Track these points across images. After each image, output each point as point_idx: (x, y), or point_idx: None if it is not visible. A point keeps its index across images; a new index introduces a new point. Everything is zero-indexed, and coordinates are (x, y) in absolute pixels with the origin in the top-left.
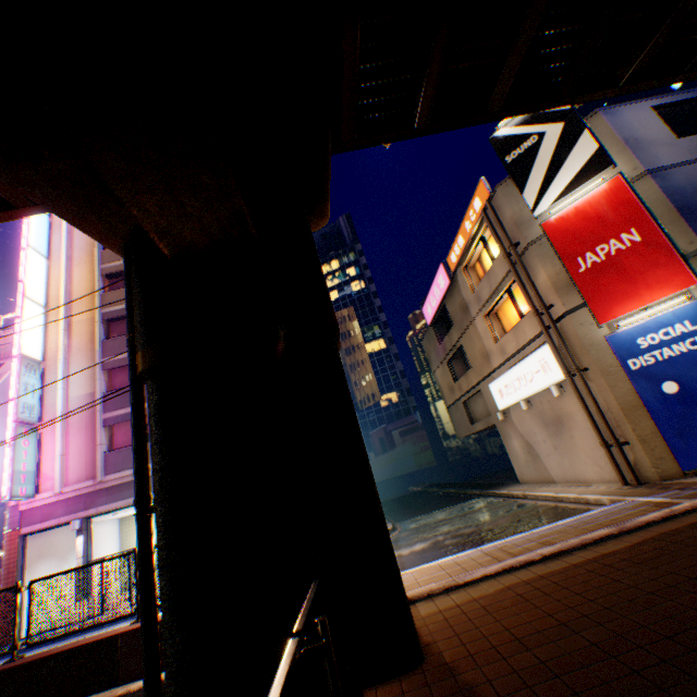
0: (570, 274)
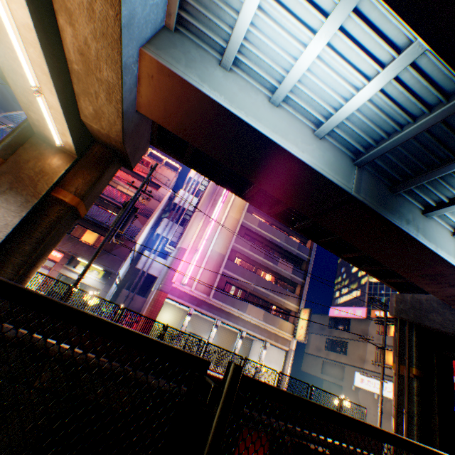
0: None
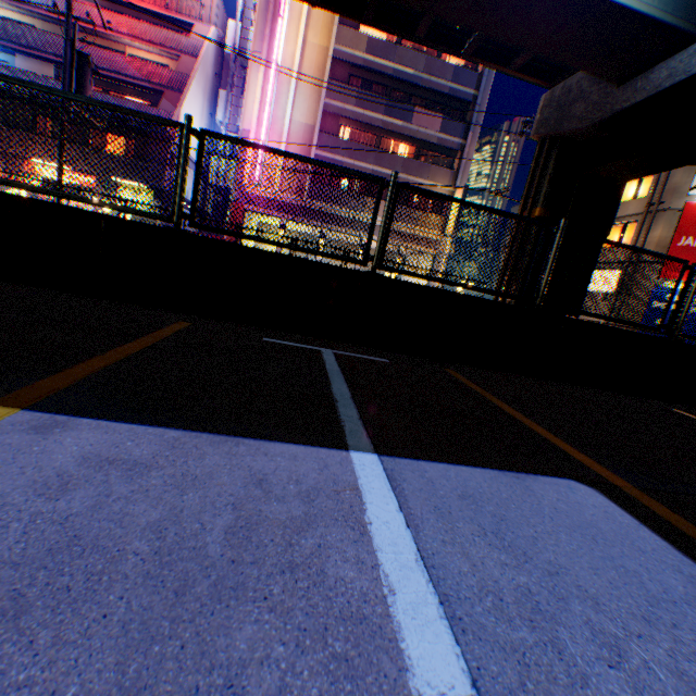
0: (670, 243)
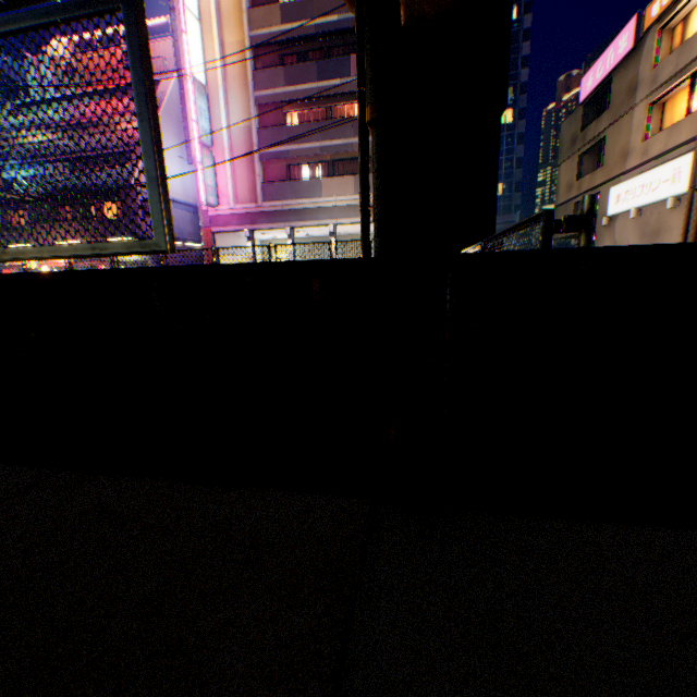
0: None
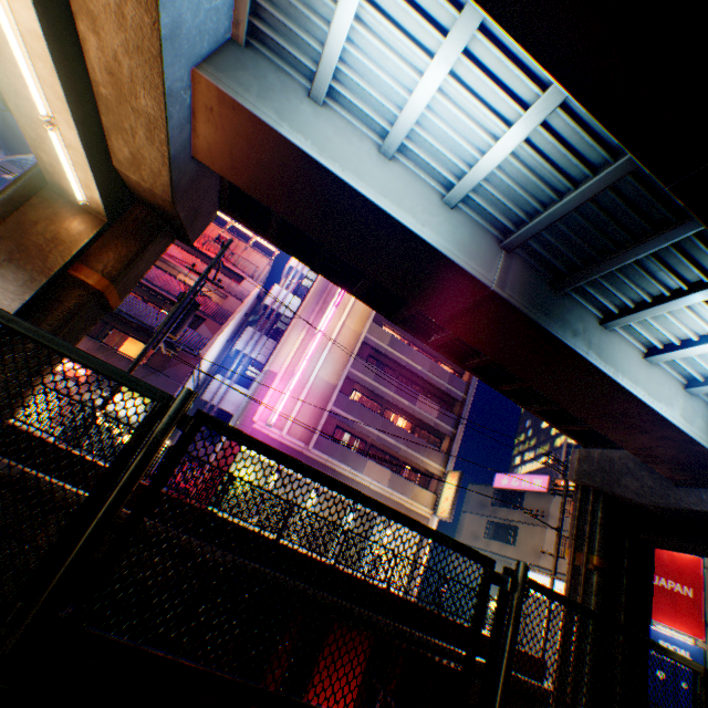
0: None
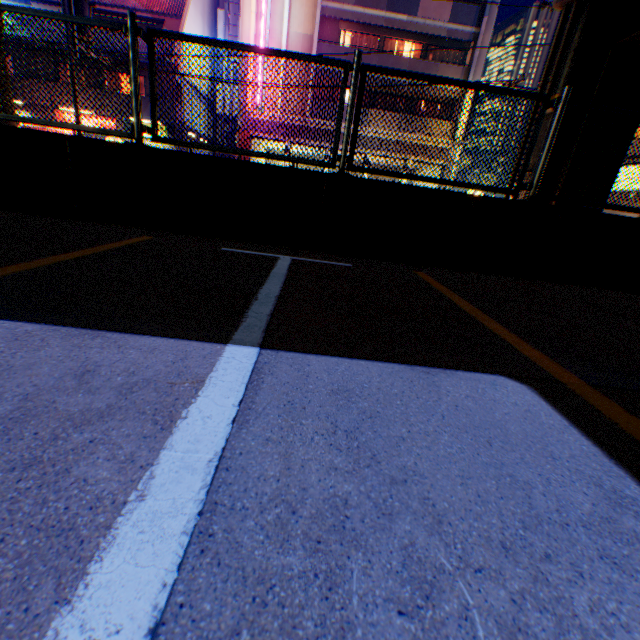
0: None
